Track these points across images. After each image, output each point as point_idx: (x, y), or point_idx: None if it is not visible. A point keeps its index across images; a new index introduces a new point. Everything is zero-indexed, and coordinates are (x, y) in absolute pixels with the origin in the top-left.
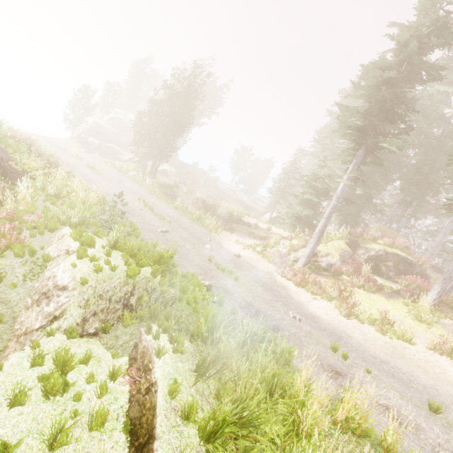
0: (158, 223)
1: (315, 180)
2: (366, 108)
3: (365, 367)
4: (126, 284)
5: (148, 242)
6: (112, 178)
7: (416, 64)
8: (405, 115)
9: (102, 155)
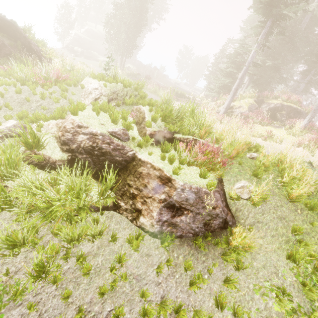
0: None
1: (236, 57)
2: None
3: None
4: (123, 90)
5: None
6: (96, 70)
7: None
8: None
9: (86, 58)
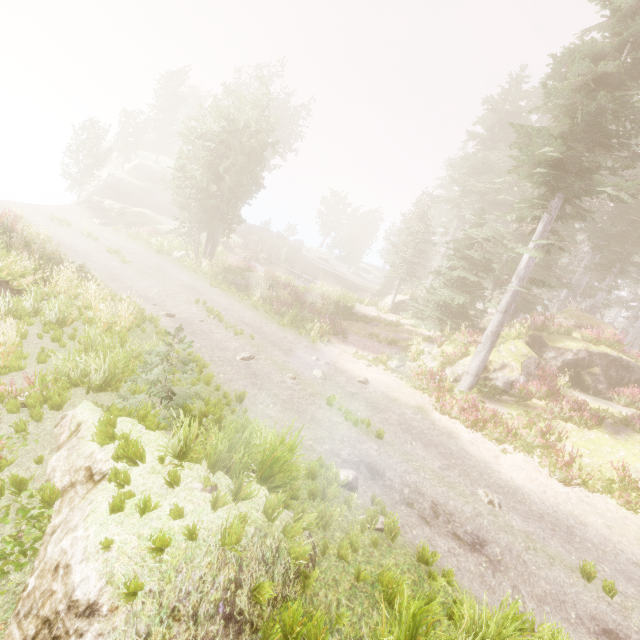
0: (233, 342)
1: (468, 246)
2: (560, 128)
3: None
4: (223, 565)
5: (228, 393)
6: (149, 265)
7: None
8: (631, 136)
9: (129, 227)
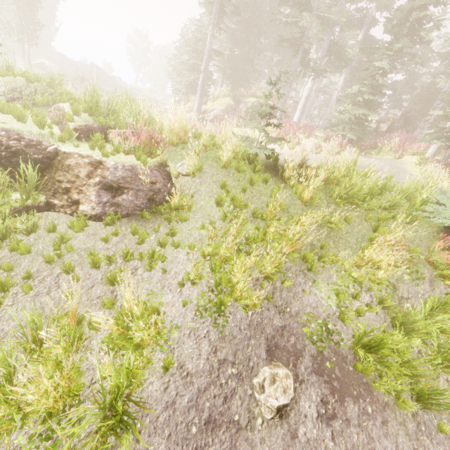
0: None
1: (197, 44)
2: None
3: None
4: (29, 86)
5: None
6: None
7: None
8: None
9: None
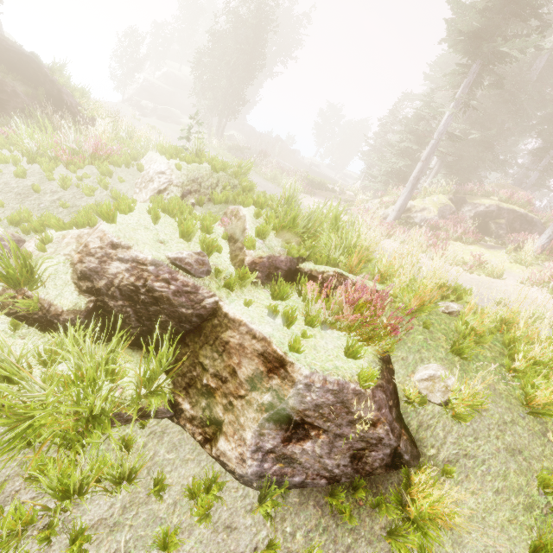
0: None
1: (417, 123)
2: (488, 3)
3: None
4: (212, 176)
5: None
6: (176, 139)
7: None
8: (540, 5)
9: (160, 119)
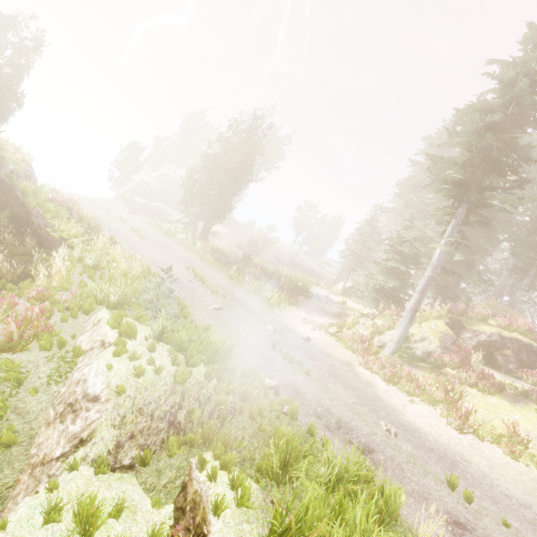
0: (210, 298)
1: (400, 243)
2: (464, 158)
3: (499, 515)
4: (173, 393)
5: (198, 324)
6: (158, 242)
7: (527, 105)
8: (517, 165)
9: (148, 216)
